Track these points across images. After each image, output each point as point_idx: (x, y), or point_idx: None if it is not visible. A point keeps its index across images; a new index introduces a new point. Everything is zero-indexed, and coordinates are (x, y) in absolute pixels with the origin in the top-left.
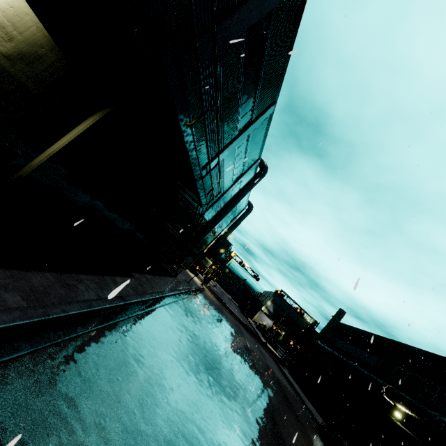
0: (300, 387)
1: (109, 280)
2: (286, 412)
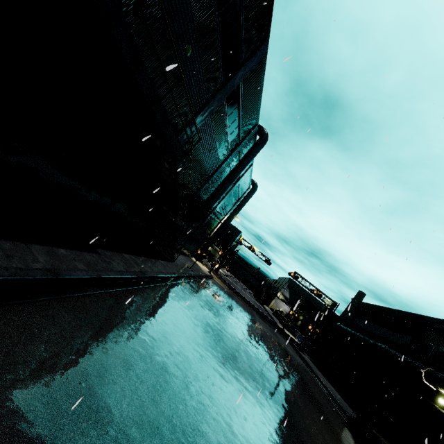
0: (322, 373)
1: (40, 250)
2: (307, 406)
